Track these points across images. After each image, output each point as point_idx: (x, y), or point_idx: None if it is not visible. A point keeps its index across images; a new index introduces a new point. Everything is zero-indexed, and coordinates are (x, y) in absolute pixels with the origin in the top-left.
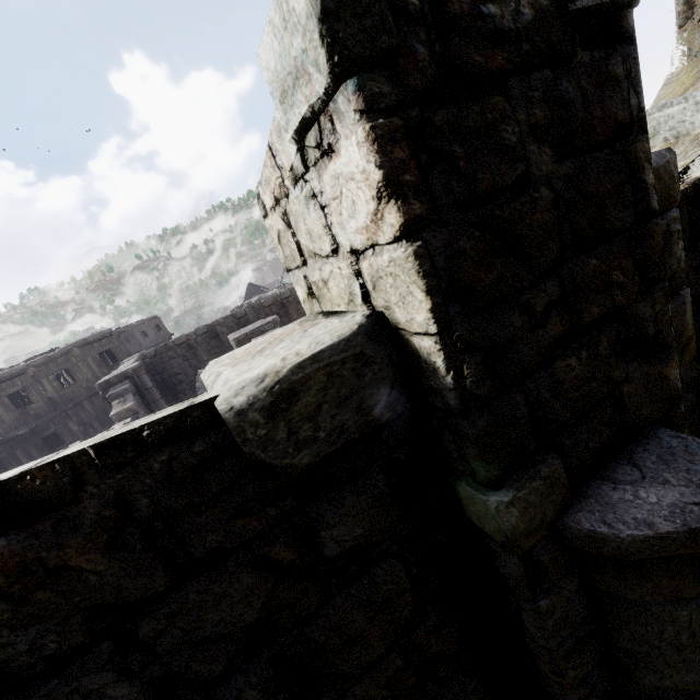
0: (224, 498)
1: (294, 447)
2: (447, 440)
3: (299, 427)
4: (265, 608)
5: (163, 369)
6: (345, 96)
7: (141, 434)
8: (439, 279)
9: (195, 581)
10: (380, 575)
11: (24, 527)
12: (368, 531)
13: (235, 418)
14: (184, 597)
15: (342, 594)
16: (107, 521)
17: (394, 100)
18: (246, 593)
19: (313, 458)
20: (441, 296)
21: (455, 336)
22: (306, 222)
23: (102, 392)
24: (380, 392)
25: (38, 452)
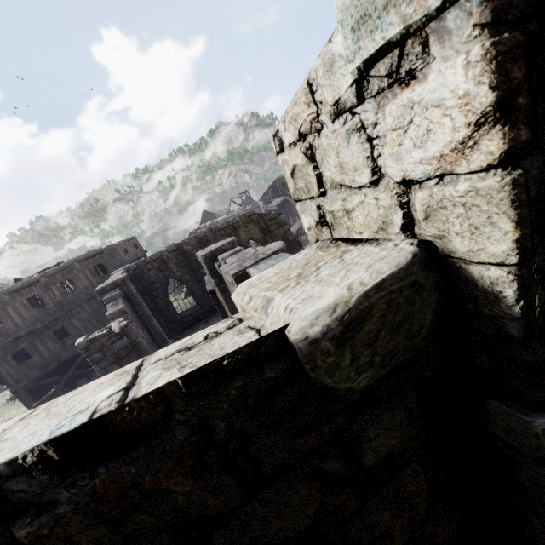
0: (289, 419)
1: (355, 372)
2: (485, 361)
3: (360, 353)
4: (316, 514)
5: (143, 278)
6: (466, 9)
7: (223, 364)
8: (530, 209)
9: (262, 495)
10: (405, 479)
11: (123, 456)
12: (398, 441)
13: (308, 347)
14: (253, 510)
15: (376, 497)
16: (193, 446)
17: (520, 11)
18: (302, 502)
19: (368, 381)
20: (530, 227)
21: (535, 267)
22: (340, 155)
23: (99, 296)
24: (425, 317)
25: (51, 342)
